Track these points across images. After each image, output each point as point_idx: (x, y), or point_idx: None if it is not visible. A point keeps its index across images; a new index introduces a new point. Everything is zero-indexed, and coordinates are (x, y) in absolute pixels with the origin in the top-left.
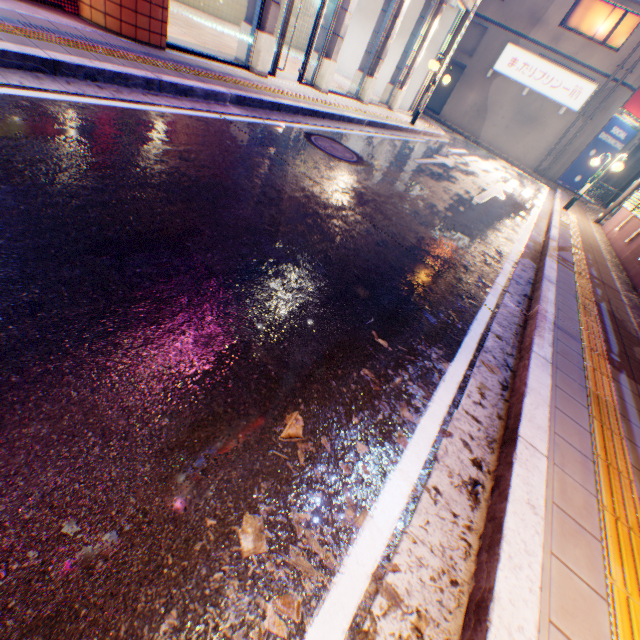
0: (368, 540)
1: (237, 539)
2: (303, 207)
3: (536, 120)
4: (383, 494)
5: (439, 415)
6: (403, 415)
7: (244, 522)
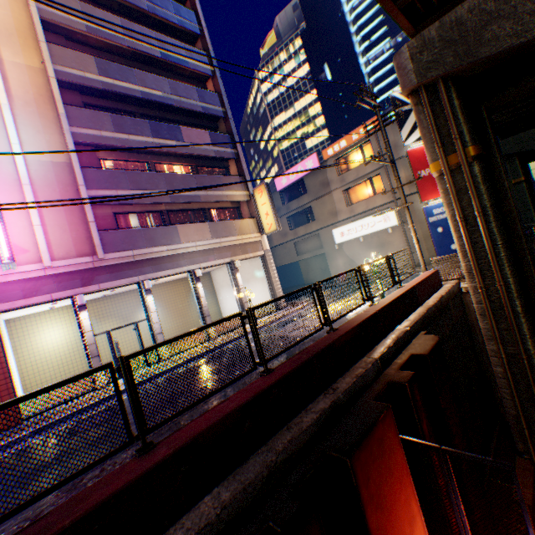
0: None
1: None
2: None
3: (383, 243)
4: None
5: None
6: None
7: None
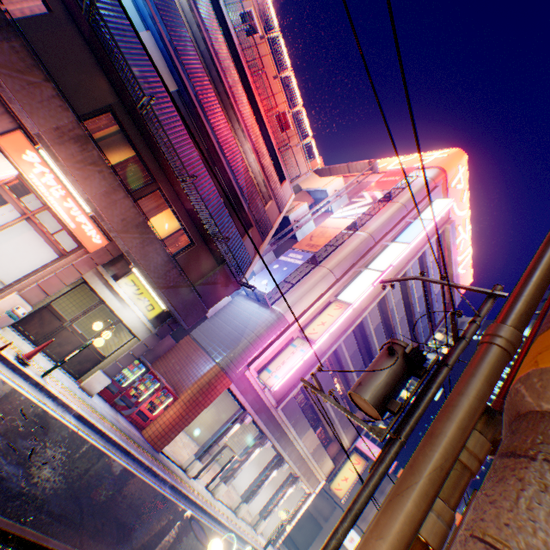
0: None
1: None
2: (169, 546)
3: None
4: None
5: None
6: None
7: None
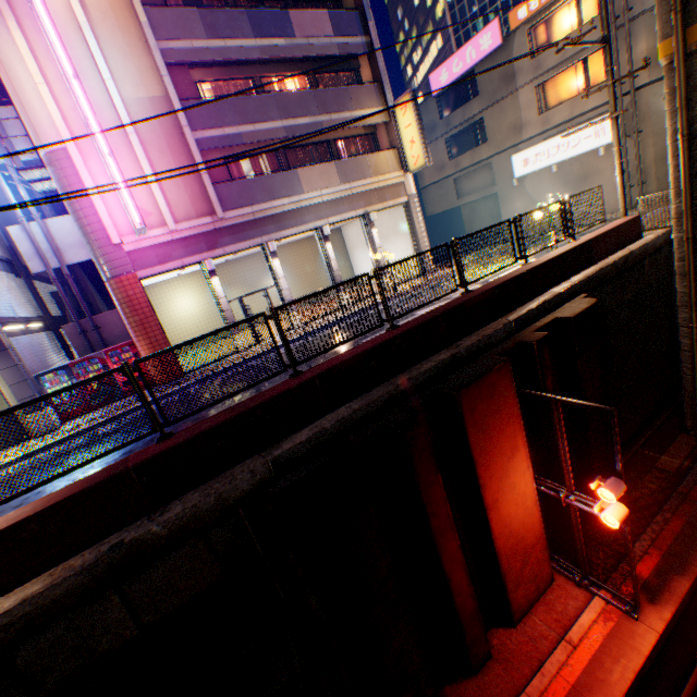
0: None
1: None
2: None
3: (586, 174)
4: None
5: None
6: None
7: None
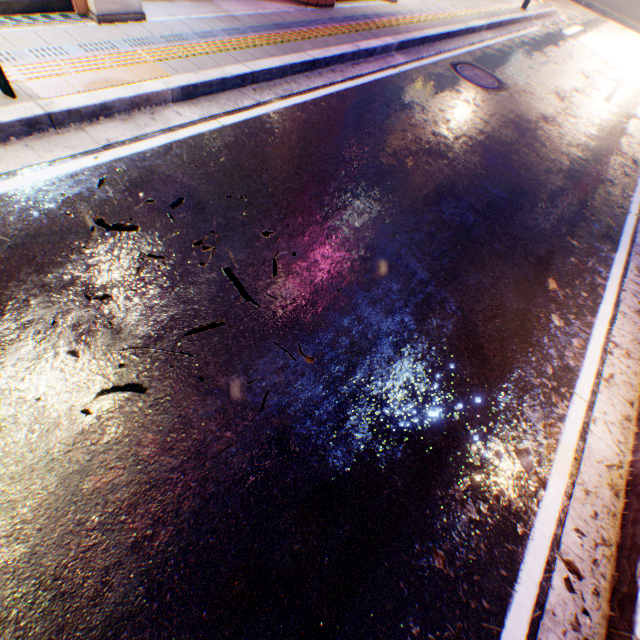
0: (598, 327)
1: (551, 321)
2: (489, 149)
3: None
4: (599, 313)
5: (615, 282)
6: (597, 281)
7: (551, 317)
